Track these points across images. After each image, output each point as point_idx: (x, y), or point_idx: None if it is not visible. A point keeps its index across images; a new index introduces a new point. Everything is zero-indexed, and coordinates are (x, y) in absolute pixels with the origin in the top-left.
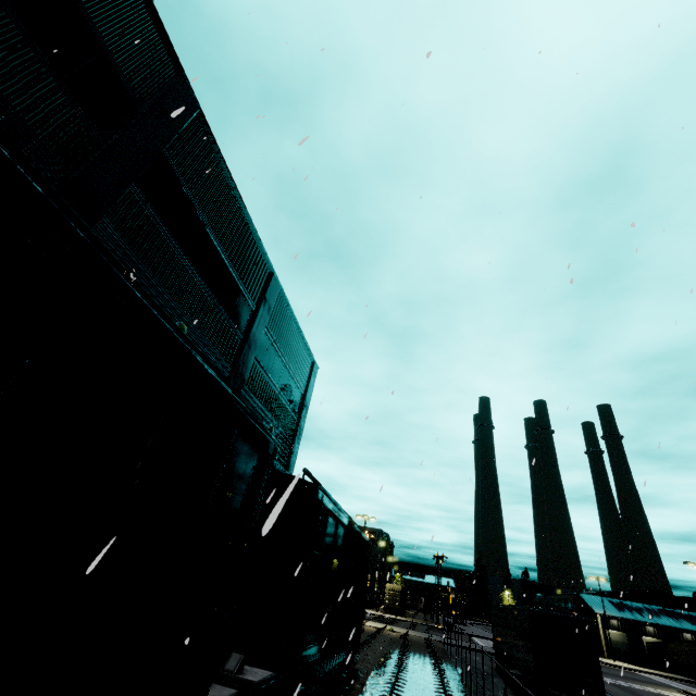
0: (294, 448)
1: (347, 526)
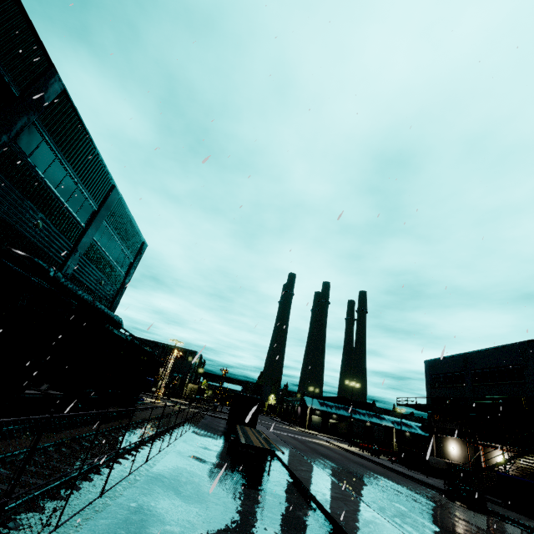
0: (119, 295)
1: (130, 342)
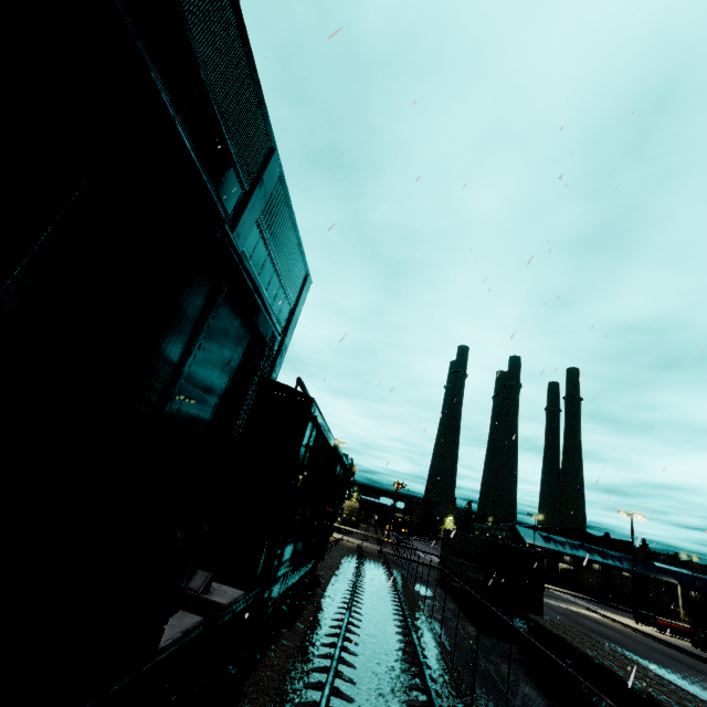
0: (276, 364)
1: (332, 448)
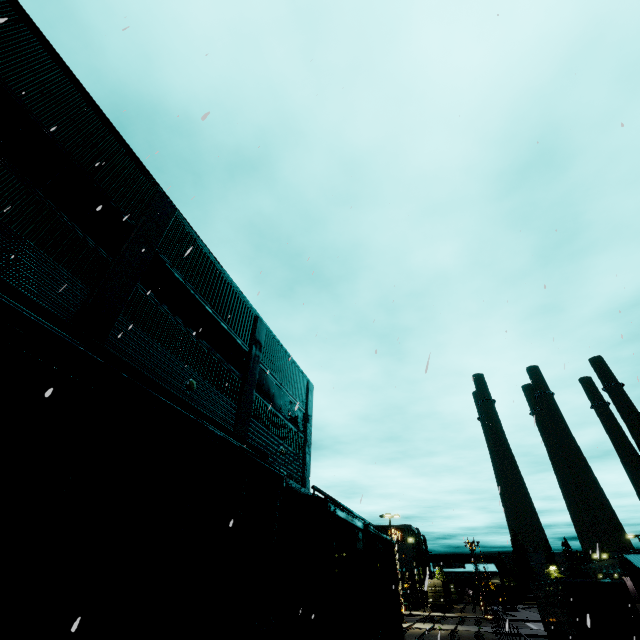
0: (306, 464)
1: (364, 530)
